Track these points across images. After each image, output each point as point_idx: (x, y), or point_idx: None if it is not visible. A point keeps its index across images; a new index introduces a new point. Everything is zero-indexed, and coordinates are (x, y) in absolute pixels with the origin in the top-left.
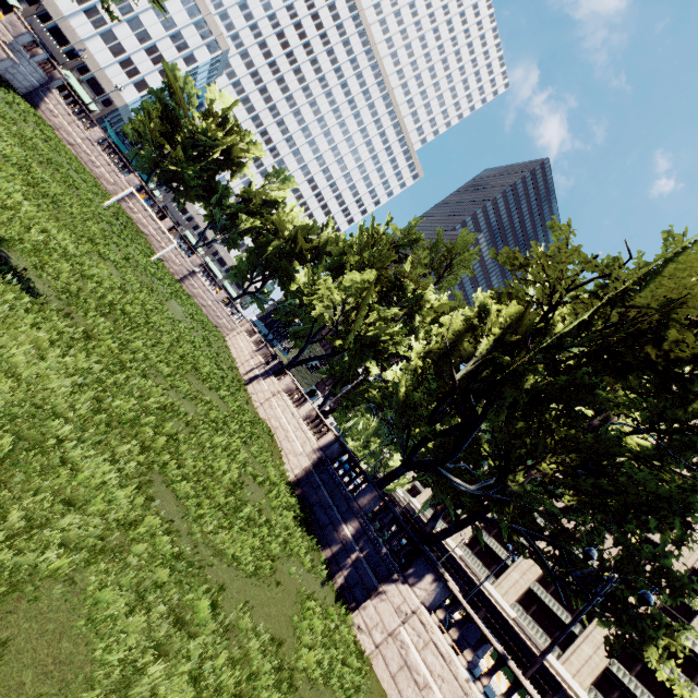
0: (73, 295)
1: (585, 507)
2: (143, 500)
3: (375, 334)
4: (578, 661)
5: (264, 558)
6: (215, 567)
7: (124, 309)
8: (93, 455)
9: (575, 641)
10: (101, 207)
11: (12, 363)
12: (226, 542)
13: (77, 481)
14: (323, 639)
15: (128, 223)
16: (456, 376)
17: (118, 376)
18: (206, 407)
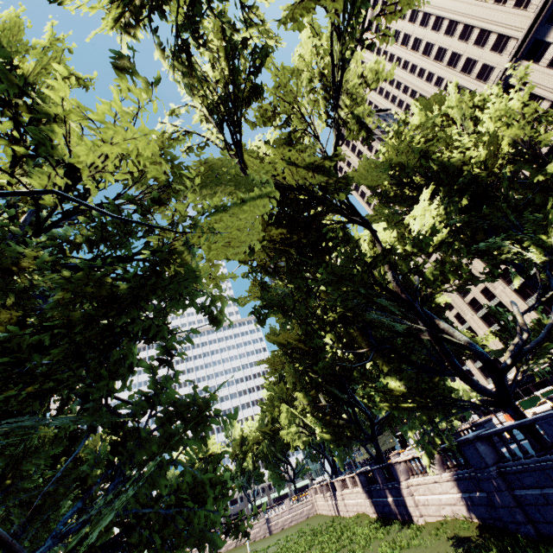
0: None
1: None
2: None
3: None
4: None
5: None
6: None
7: None
8: None
9: None
10: None
11: None
12: None
13: None
14: (387, 548)
15: None
16: (323, 403)
17: None
18: None
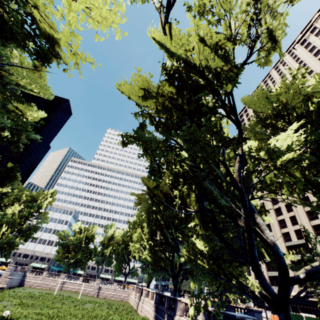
0: (37, 319)
1: None
2: None
3: None
4: None
5: None
6: None
7: (59, 315)
8: None
9: None
10: (53, 296)
11: None
12: None
13: None
14: None
15: (66, 293)
16: (157, 238)
17: None
18: None
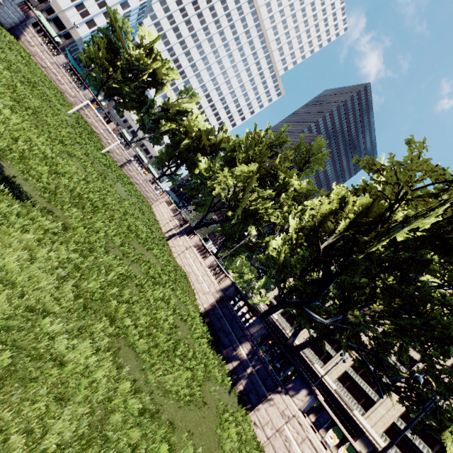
0: (52, 192)
1: (398, 333)
2: (115, 372)
3: (256, 208)
4: (375, 418)
5: (194, 384)
6: (165, 406)
7: (88, 196)
8: (76, 342)
9: (374, 405)
10: (67, 115)
11: (7, 272)
12: (170, 380)
13: (65, 372)
14: (237, 444)
15: (85, 125)
16: (321, 247)
17: (88, 258)
18: (147, 266)
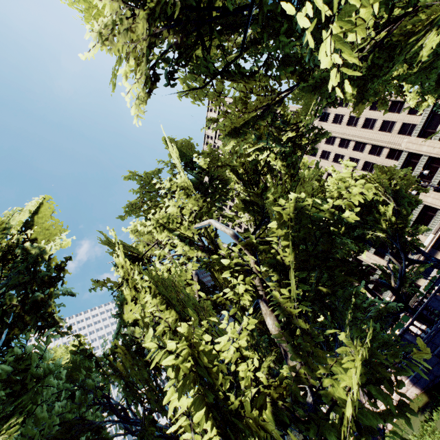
0: None
1: None
2: None
3: None
4: None
5: None
6: None
7: None
8: None
9: None
10: None
11: None
12: None
13: None
14: None
15: None
16: None
17: None
18: None
